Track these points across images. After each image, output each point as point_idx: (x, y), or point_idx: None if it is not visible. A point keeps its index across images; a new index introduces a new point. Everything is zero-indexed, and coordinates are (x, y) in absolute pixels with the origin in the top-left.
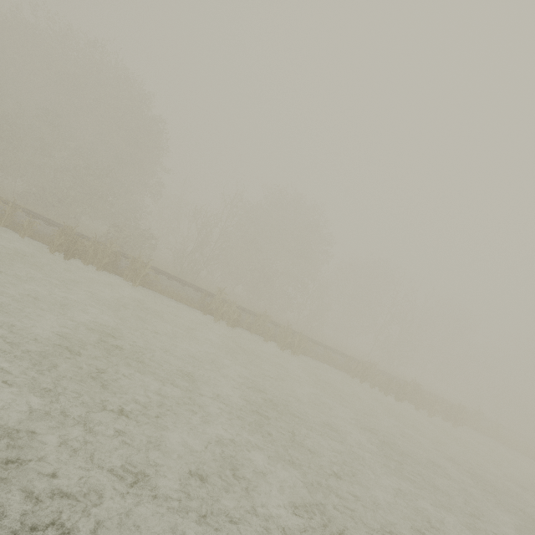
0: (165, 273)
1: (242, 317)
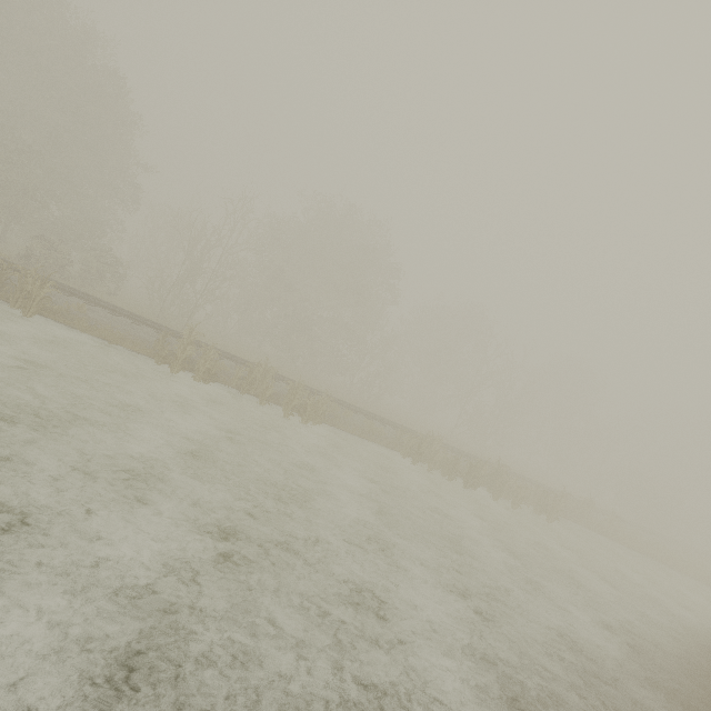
0: (115, 308)
1: (231, 371)
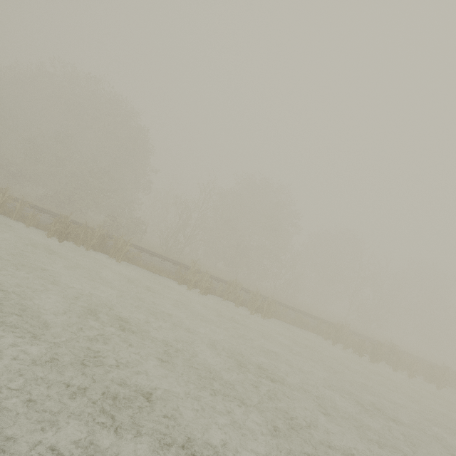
0: (150, 251)
1: (215, 285)
